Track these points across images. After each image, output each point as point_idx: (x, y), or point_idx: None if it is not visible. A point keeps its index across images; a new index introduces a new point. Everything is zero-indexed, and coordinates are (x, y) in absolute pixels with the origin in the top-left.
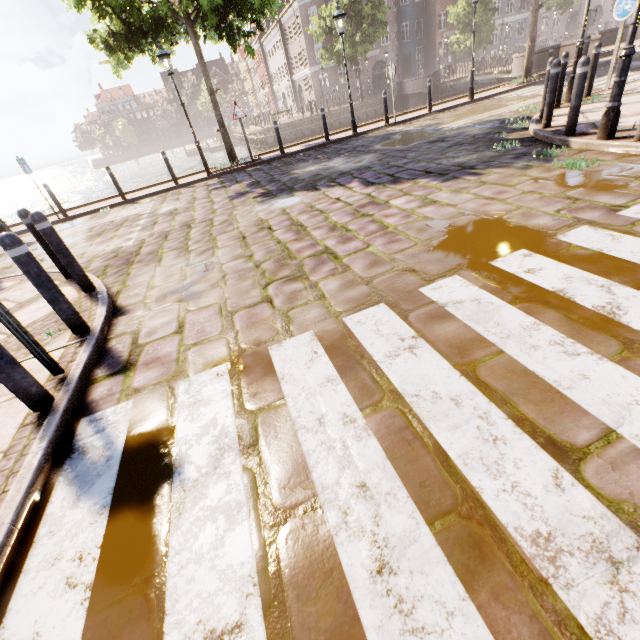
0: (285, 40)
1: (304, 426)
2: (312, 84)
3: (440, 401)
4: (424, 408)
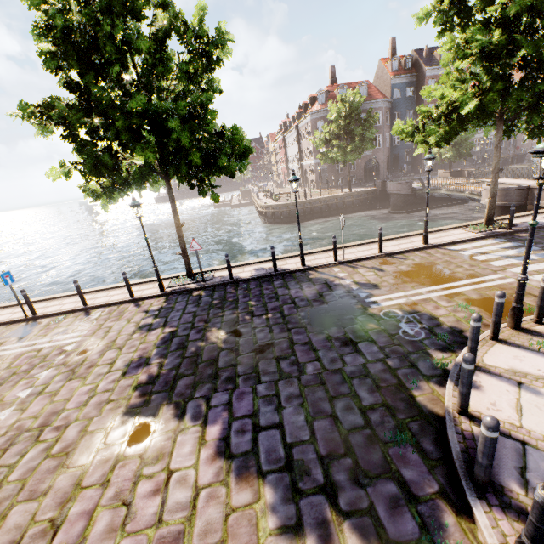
0: (299, 138)
1: None
2: (314, 171)
3: None
4: None
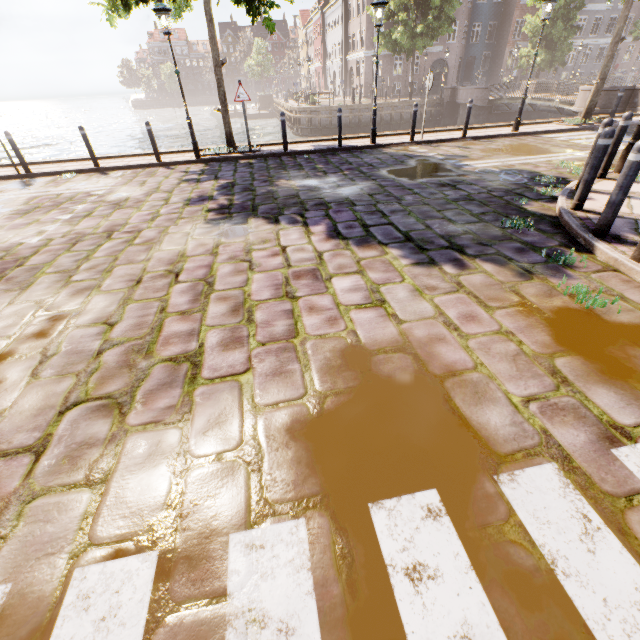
0: (347, 15)
1: None
2: (364, 69)
3: None
4: None
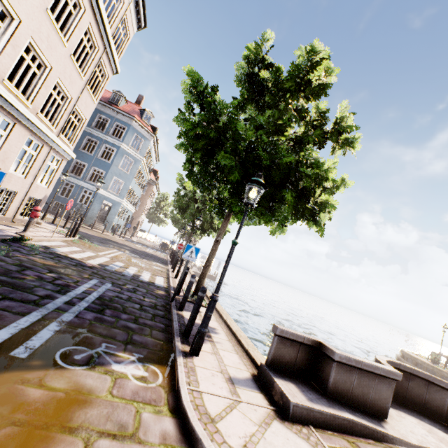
0: None
1: None
2: None
3: None
4: None
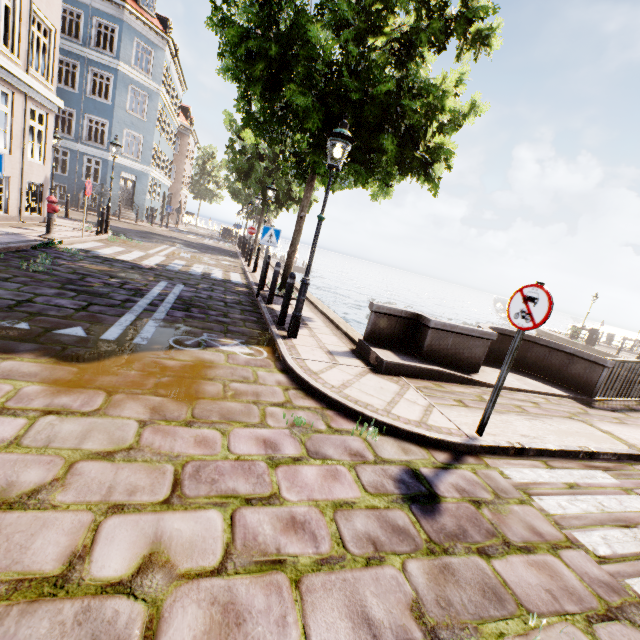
0: None
1: None
2: None
3: None
4: None
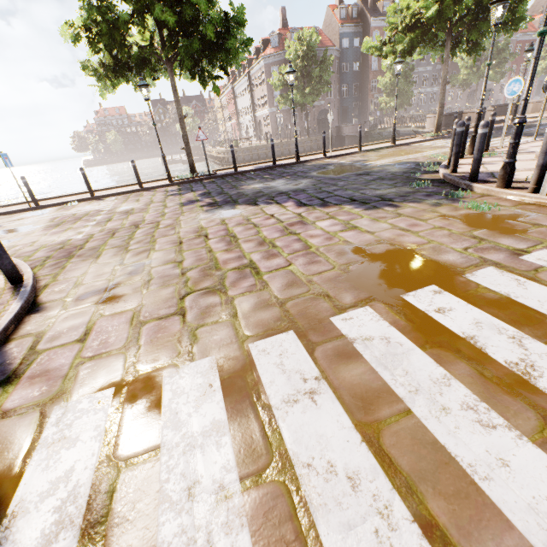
0: (252, 87)
1: (169, 497)
2: (270, 120)
3: (335, 478)
4: (315, 487)
